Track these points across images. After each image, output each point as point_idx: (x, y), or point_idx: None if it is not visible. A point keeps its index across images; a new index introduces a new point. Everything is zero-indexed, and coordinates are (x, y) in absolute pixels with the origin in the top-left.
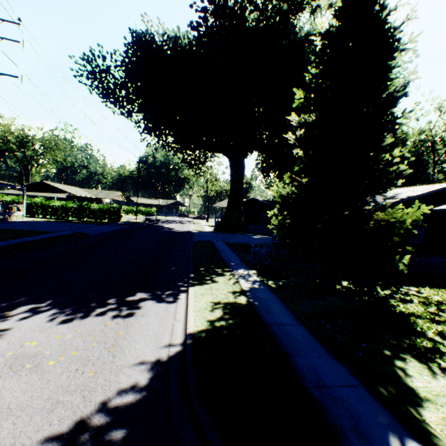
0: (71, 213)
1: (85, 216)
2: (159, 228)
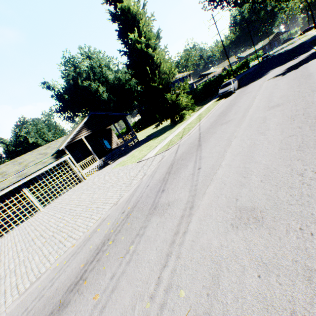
0: (224, 78)
1: (231, 75)
2: (277, 55)
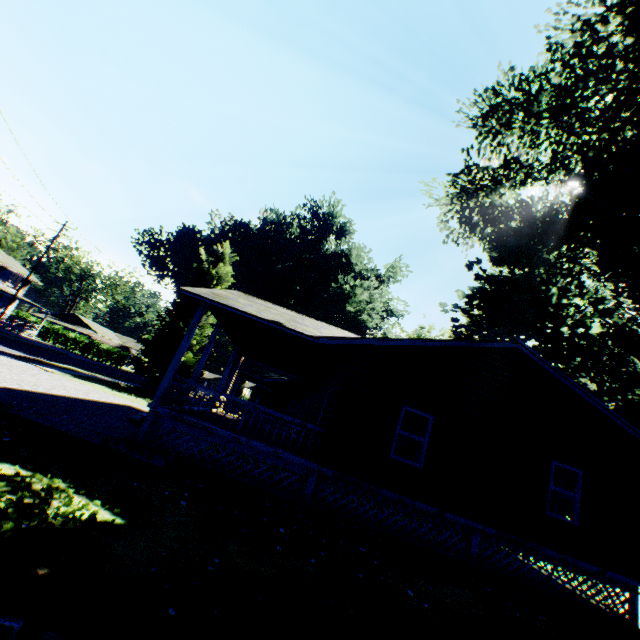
0: (80, 346)
1: (91, 353)
2: None
